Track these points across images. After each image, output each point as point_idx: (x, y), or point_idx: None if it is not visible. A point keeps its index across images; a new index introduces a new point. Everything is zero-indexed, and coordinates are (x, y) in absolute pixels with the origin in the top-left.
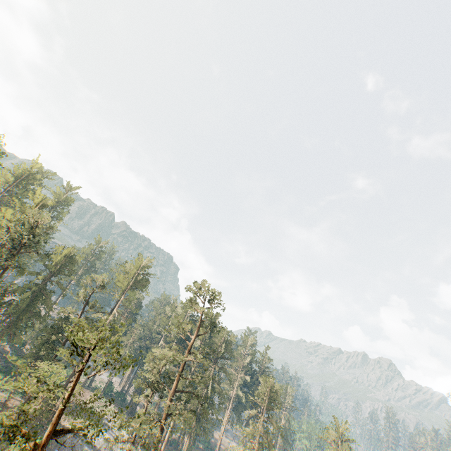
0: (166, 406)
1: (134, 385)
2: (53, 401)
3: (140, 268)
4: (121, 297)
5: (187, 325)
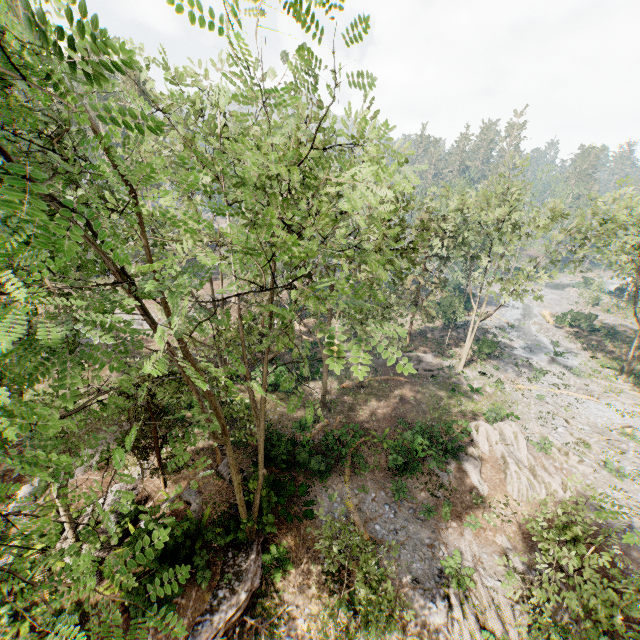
0: None
1: None
2: None
3: None
4: None
5: None
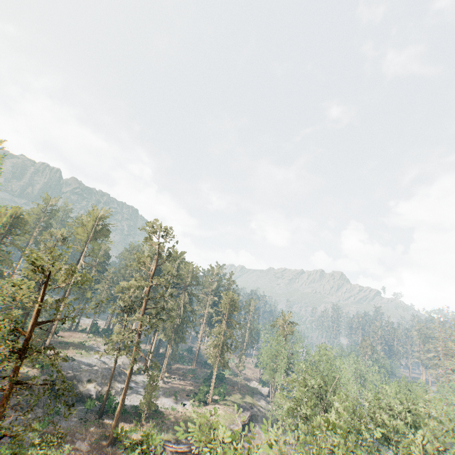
0: (138, 317)
1: (111, 312)
2: (31, 303)
3: (98, 220)
4: (84, 249)
5: (148, 258)
